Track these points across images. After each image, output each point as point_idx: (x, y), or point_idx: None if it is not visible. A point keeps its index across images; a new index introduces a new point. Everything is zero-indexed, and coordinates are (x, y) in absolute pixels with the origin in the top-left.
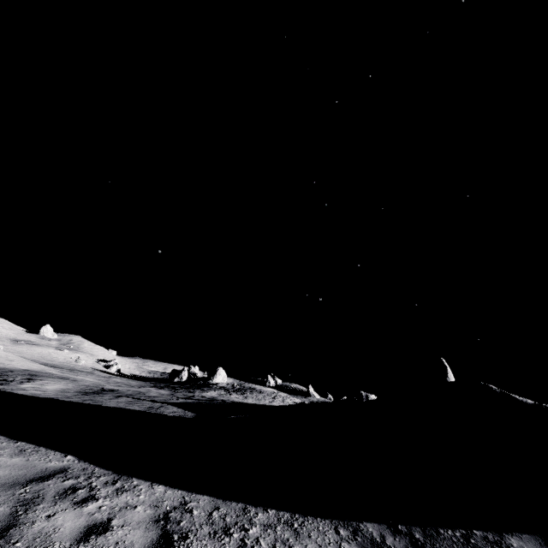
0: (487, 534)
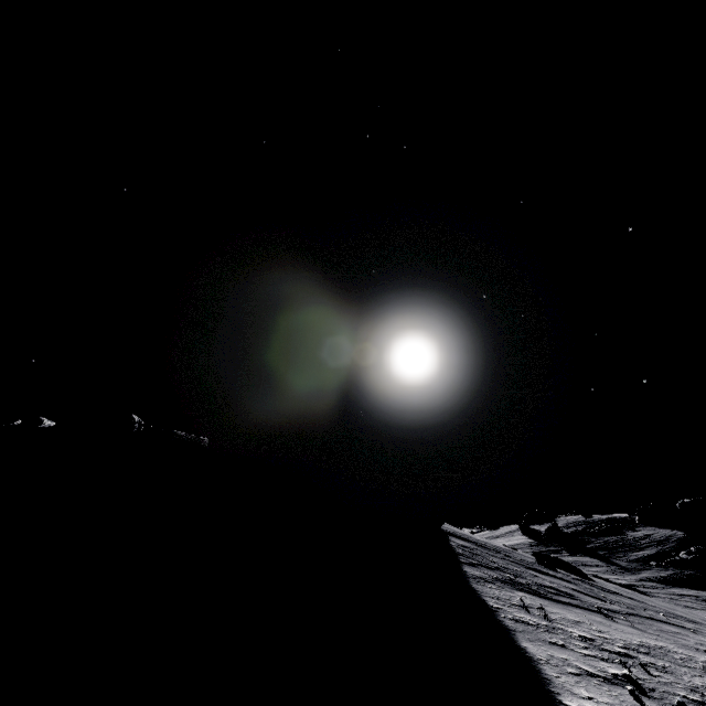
0: (454, 543)
